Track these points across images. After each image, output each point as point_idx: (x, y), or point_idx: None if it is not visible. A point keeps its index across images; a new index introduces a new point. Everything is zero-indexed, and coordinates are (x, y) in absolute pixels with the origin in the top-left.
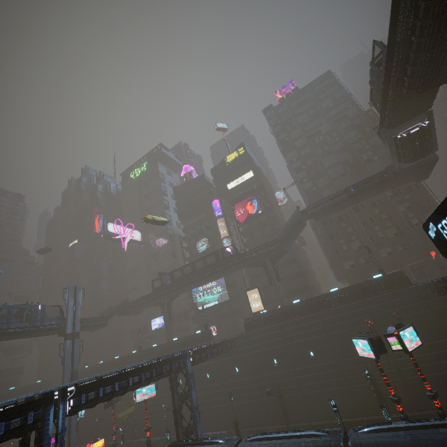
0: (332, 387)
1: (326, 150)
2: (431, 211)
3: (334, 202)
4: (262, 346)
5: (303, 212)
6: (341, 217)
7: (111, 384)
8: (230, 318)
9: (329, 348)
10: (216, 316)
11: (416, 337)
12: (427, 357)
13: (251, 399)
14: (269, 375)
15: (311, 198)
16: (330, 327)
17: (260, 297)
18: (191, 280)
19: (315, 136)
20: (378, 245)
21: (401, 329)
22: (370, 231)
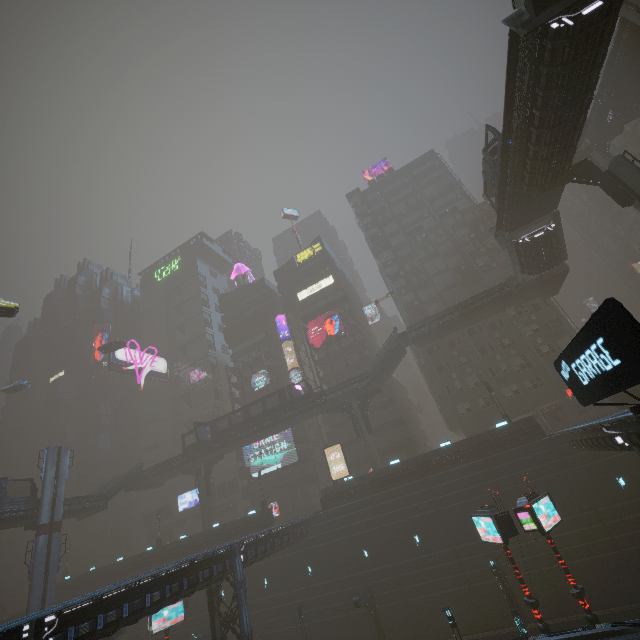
0: (447, 588)
1: (431, 252)
2: (564, 336)
3: (443, 322)
4: (346, 531)
5: (402, 335)
6: (453, 342)
7: (116, 607)
8: (300, 490)
9: (441, 529)
10: (279, 487)
11: (554, 511)
12: (570, 537)
13: (331, 615)
14: (357, 575)
15: (412, 315)
16: (441, 499)
17: (343, 457)
18: (243, 433)
19: (416, 233)
20: (501, 381)
21: (534, 500)
22: (490, 362)
